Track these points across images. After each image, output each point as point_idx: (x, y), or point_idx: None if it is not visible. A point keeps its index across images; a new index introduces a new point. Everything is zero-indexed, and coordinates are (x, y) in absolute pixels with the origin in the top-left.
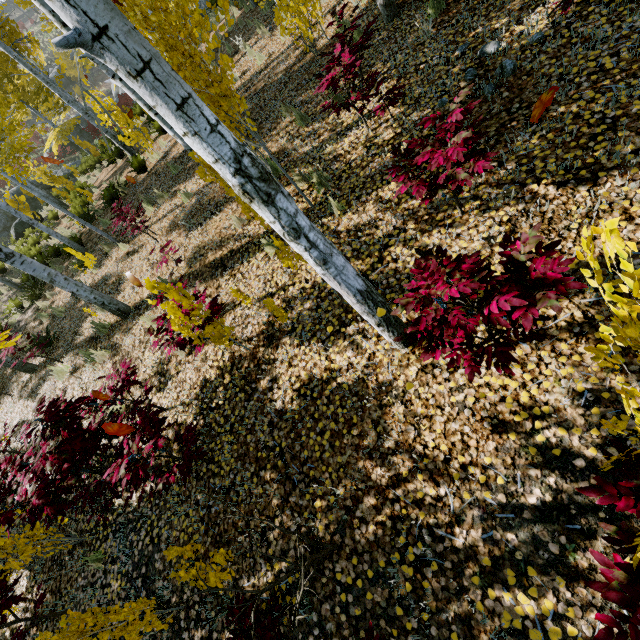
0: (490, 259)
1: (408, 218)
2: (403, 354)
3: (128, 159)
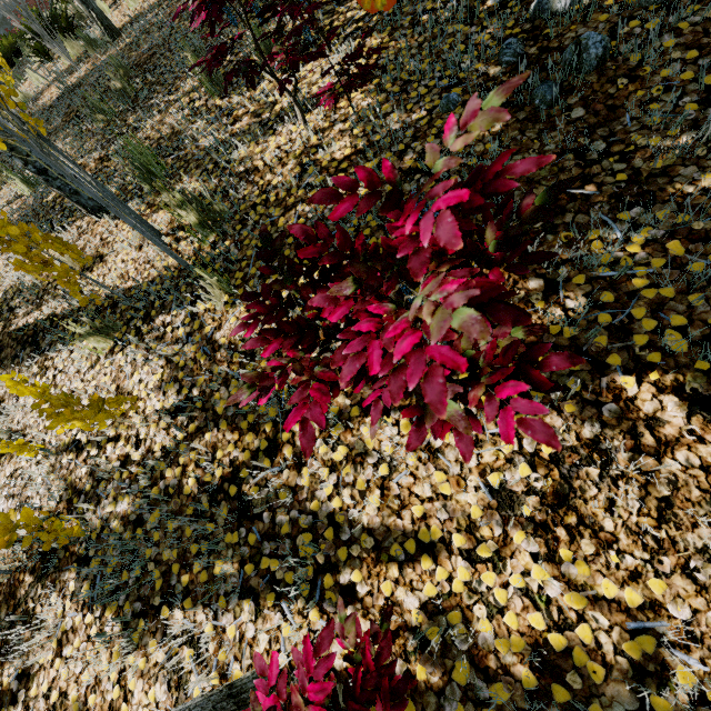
0: (498, 563)
1: None
2: None
3: None
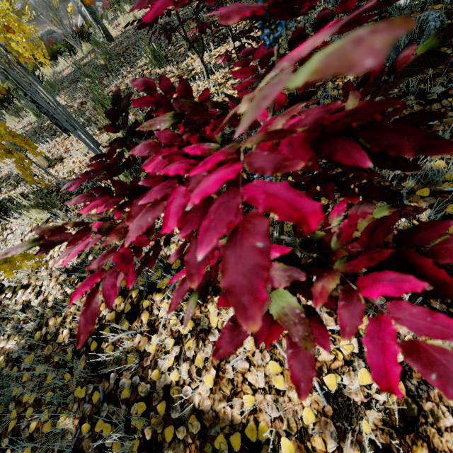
0: None
1: None
2: None
3: None
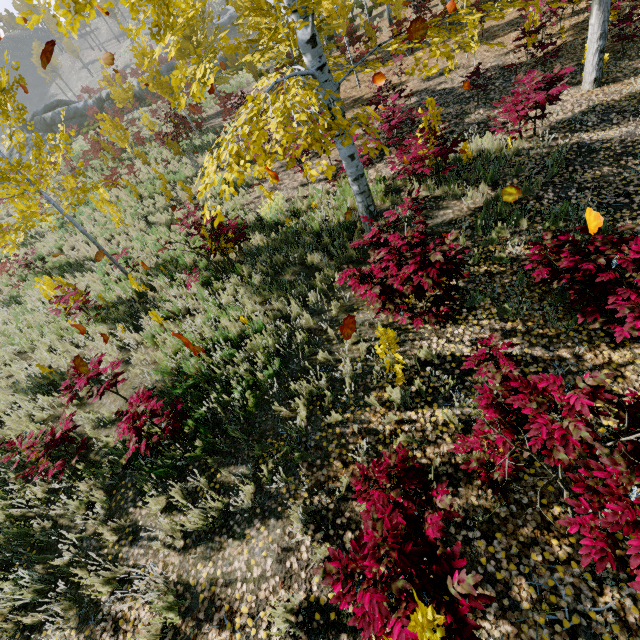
0: None
1: None
2: None
3: None
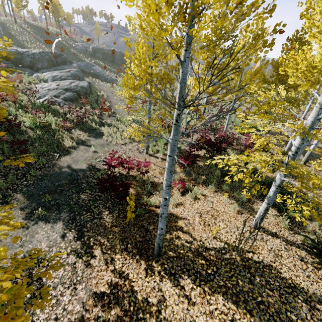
0: None
1: None
2: None
3: None
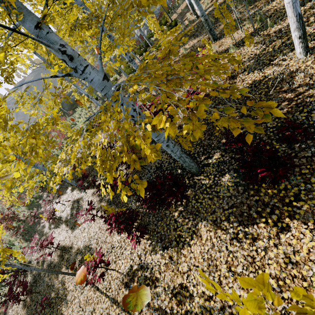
0: None
1: (310, 17)
2: (304, 59)
3: (149, 52)
